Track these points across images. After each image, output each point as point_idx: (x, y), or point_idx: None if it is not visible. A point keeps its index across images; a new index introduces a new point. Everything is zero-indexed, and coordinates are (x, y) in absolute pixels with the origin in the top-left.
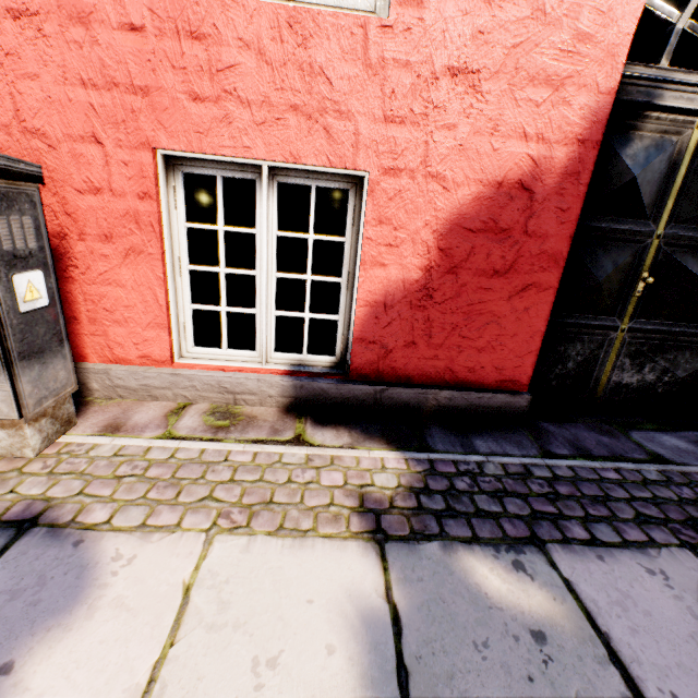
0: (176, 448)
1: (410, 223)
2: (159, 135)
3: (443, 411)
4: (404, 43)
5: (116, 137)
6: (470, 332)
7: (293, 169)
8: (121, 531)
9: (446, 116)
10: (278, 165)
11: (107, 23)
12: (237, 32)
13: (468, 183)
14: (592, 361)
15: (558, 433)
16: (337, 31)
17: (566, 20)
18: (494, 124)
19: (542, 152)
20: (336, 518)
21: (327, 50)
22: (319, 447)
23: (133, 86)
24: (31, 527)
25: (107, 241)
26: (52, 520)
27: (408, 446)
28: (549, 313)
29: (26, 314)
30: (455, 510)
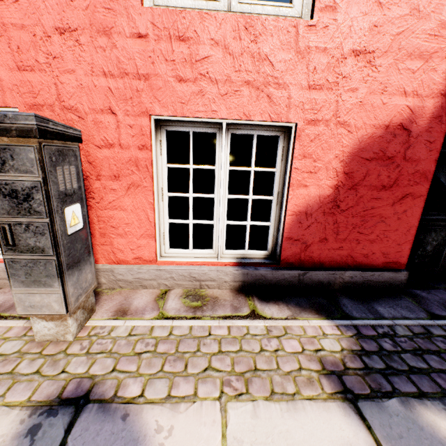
0: (171, 326)
1: (325, 156)
2: (154, 106)
3: (346, 286)
4: (323, 35)
5: (125, 109)
6: (365, 229)
7: (242, 124)
8: (154, 403)
9: (351, 82)
10: (233, 122)
11: (122, 33)
12: (210, 34)
13: (365, 127)
14: (442, 244)
15: (431, 298)
16: (278, 30)
17: (433, 14)
18: (383, 87)
19: (416, 103)
20: (310, 381)
21: (271, 43)
22: (271, 320)
23: (138, 74)
24: (85, 403)
25: (115, 179)
26: (100, 396)
27: (333, 315)
28: (420, 213)
29: (71, 235)
30: (394, 369)
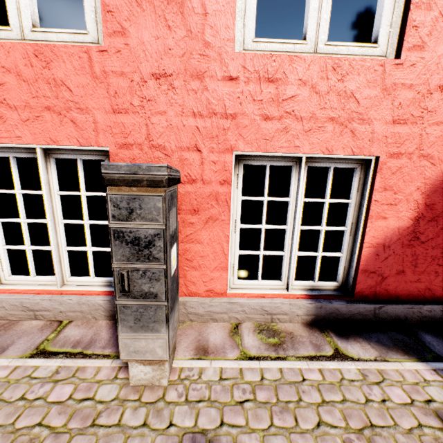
0: (259, 369)
1: (406, 188)
2: (239, 143)
3: (424, 320)
4: (409, 73)
5: (210, 146)
6: None
7: (319, 157)
8: None
9: (435, 116)
10: (313, 156)
11: (214, 77)
12: (298, 75)
13: None
14: None
15: None
16: (365, 69)
17: None
18: None
19: None
20: (438, 442)
21: (357, 82)
22: (361, 361)
23: (226, 114)
24: None
25: (194, 213)
26: None
27: (423, 356)
28: None
29: (172, 277)
30: None
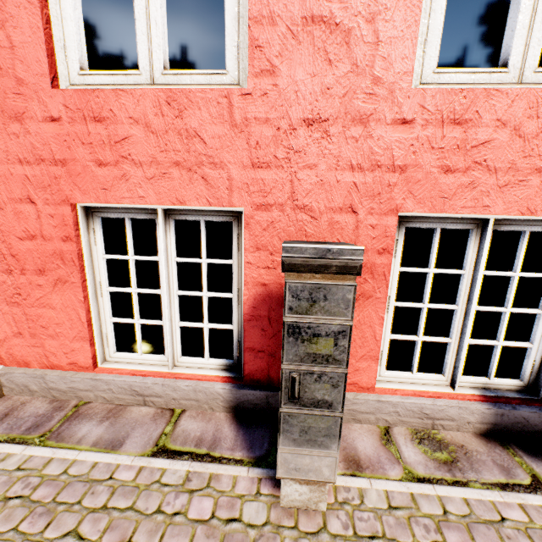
0: (437, 497)
1: None
2: (407, 202)
3: None
4: None
5: (368, 207)
6: None
7: (510, 218)
8: None
9: None
10: (504, 217)
11: (382, 120)
12: (496, 114)
13: None
14: None
15: None
16: None
17: None
18: None
19: None
20: None
21: None
22: None
23: (393, 166)
24: None
25: None
26: None
27: None
28: None
29: None
30: None
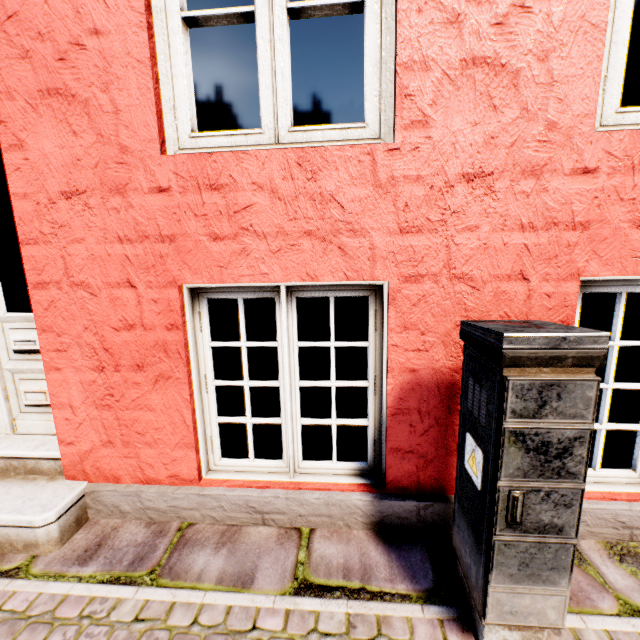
0: None
1: None
2: (590, 264)
3: None
4: None
5: (543, 272)
6: None
7: None
8: None
9: None
10: None
11: (558, 171)
12: None
13: None
14: None
15: None
16: None
17: None
18: None
19: None
20: None
21: None
22: None
23: (572, 223)
24: None
25: None
26: None
27: None
28: None
29: None
30: None
